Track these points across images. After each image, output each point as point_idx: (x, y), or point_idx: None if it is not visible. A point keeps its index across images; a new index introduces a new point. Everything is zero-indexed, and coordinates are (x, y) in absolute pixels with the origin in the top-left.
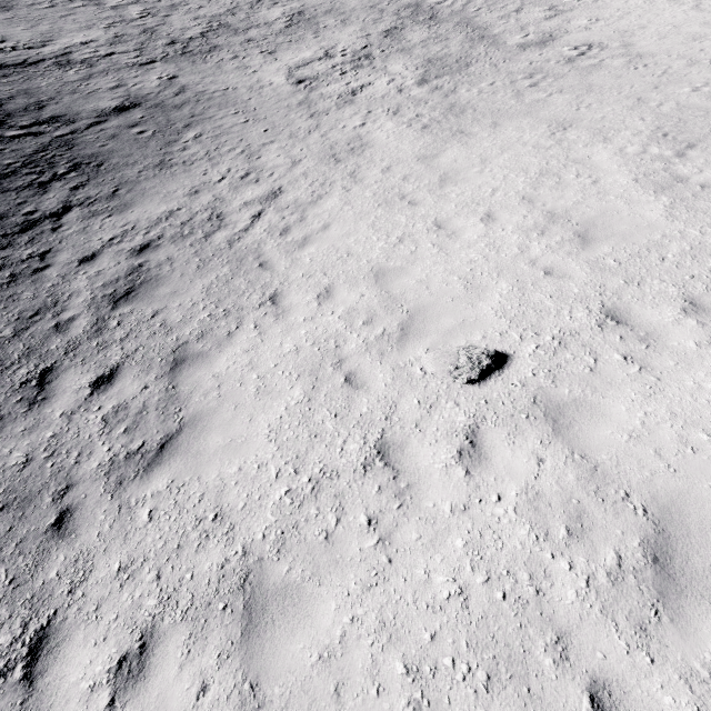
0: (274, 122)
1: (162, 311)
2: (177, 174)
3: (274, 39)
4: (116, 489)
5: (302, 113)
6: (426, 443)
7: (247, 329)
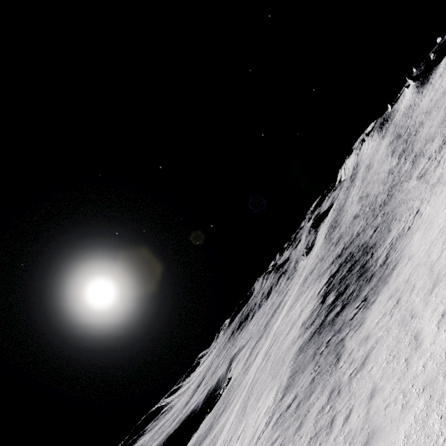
0: (415, 196)
1: (395, 250)
2: (392, 230)
3: (409, 173)
4: (393, 269)
5: (423, 185)
6: (440, 219)
7: (413, 238)
